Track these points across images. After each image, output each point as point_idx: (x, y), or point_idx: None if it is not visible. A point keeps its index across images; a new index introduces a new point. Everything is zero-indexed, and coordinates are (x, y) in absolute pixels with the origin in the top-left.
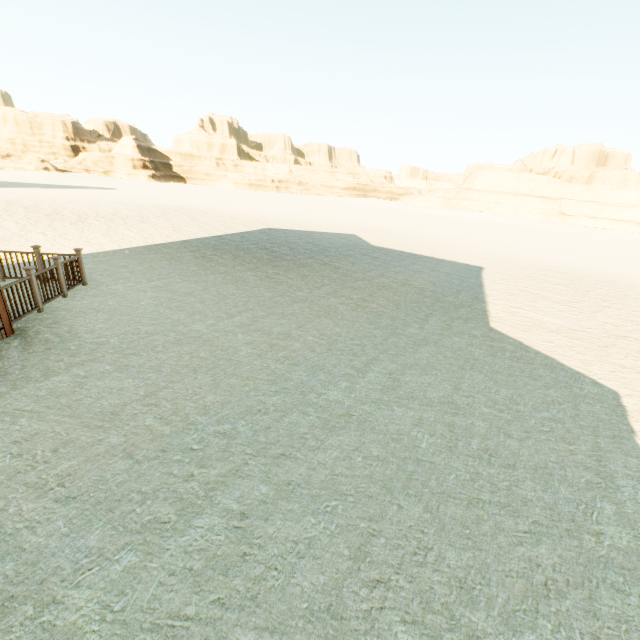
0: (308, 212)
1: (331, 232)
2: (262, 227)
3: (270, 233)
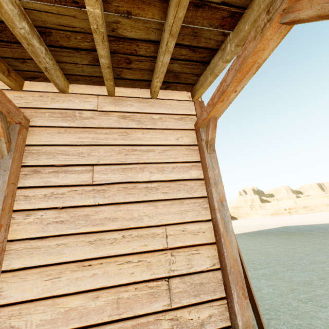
0: (312, 218)
1: (328, 222)
2: (280, 226)
3: (285, 227)
